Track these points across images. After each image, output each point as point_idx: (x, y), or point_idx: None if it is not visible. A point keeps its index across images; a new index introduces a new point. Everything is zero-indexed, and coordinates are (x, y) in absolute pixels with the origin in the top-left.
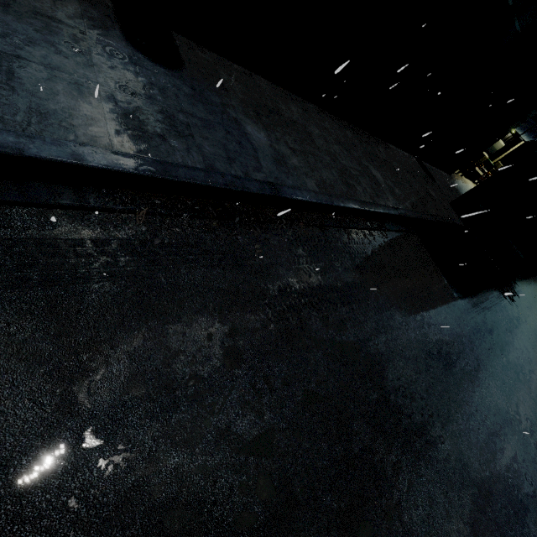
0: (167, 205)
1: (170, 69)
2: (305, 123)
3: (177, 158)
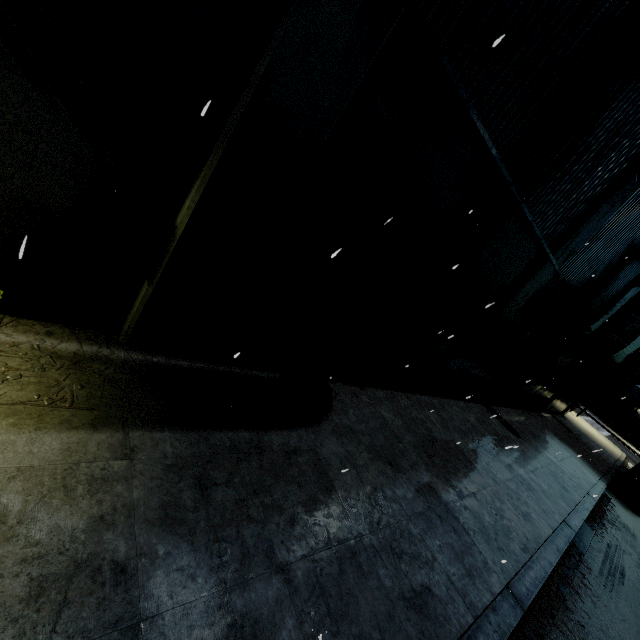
0: (593, 524)
1: (519, 436)
2: (538, 432)
3: (577, 497)
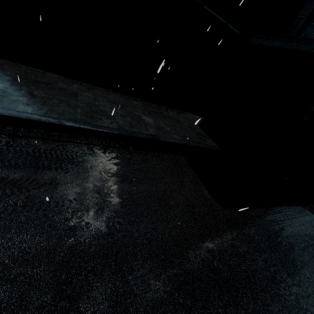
0: None
1: None
2: (80, 91)
3: None
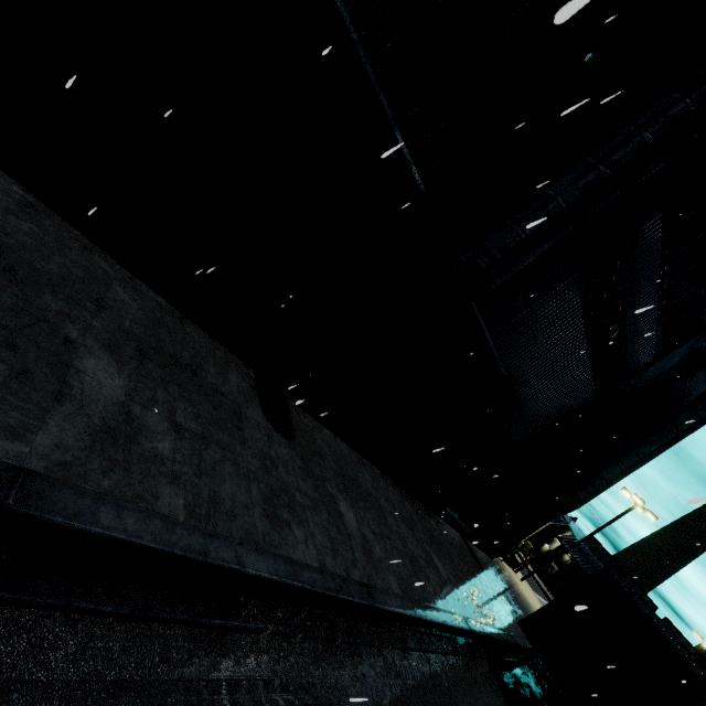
0: (287, 619)
1: (288, 438)
2: (377, 495)
3: (300, 553)
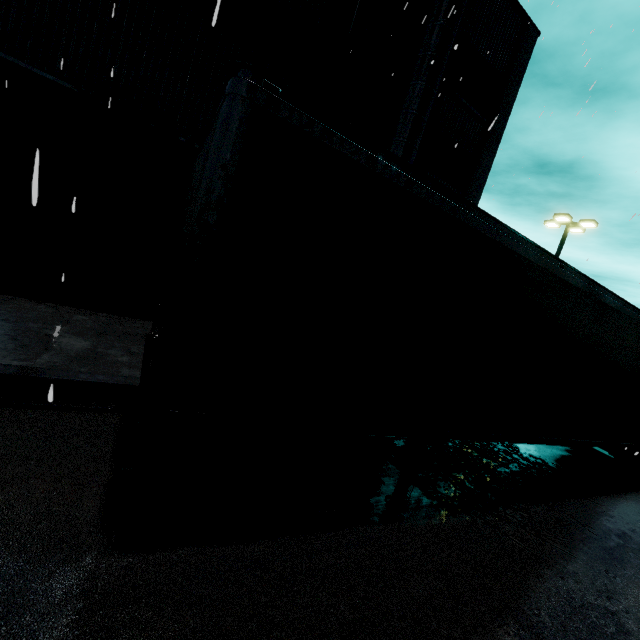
0: None
1: None
2: None
3: None
